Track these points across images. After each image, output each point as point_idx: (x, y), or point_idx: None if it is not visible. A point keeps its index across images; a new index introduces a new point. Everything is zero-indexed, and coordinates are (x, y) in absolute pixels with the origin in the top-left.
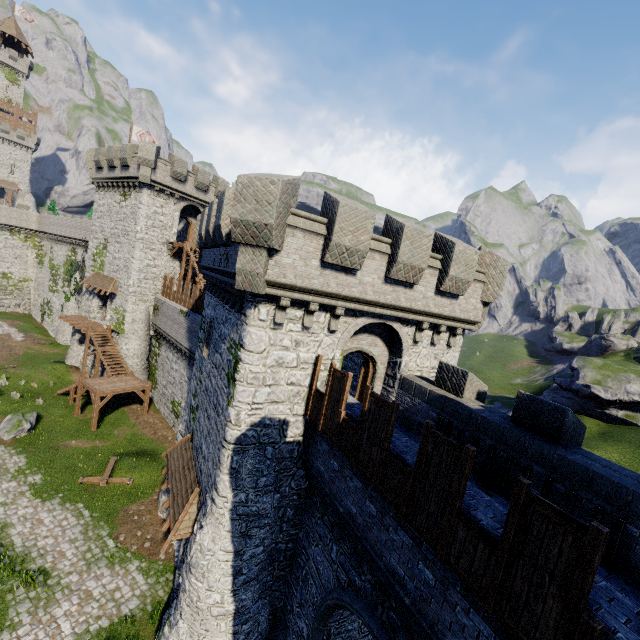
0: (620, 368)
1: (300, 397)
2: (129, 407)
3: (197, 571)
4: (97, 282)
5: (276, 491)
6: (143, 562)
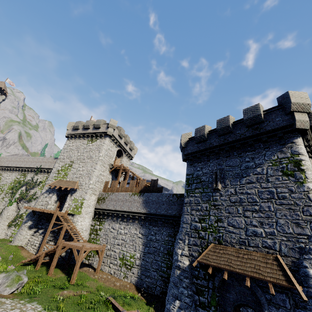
0: None
1: None
2: (82, 269)
3: None
4: (62, 184)
5: None
6: None
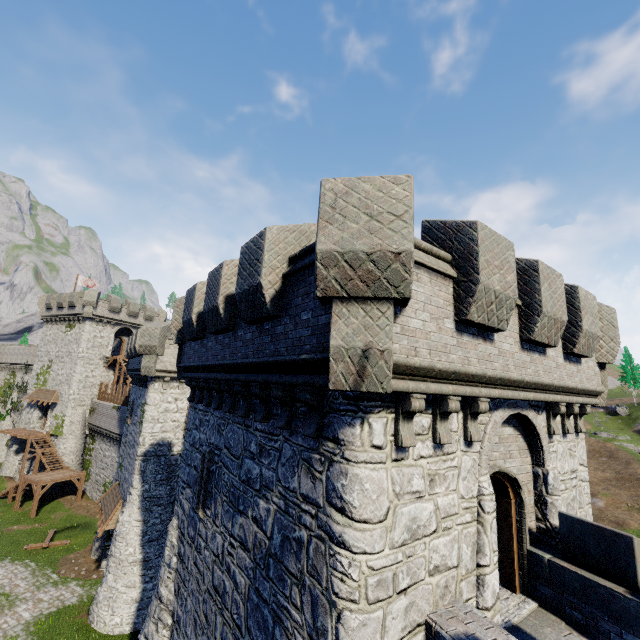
0: None
1: (180, 428)
2: (64, 498)
3: (120, 536)
4: (40, 396)
5: (168, 485)
6: (80, 581)
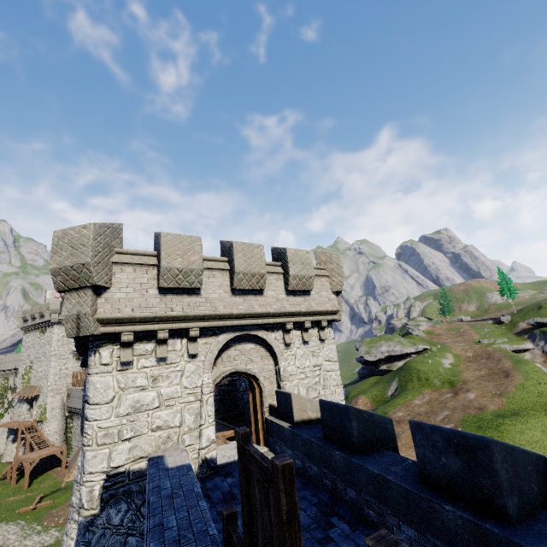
0: (378, 339)
1: None
2: (52, 470)
3: None
4: (26, 392)
5: None
6: (58, 528)
